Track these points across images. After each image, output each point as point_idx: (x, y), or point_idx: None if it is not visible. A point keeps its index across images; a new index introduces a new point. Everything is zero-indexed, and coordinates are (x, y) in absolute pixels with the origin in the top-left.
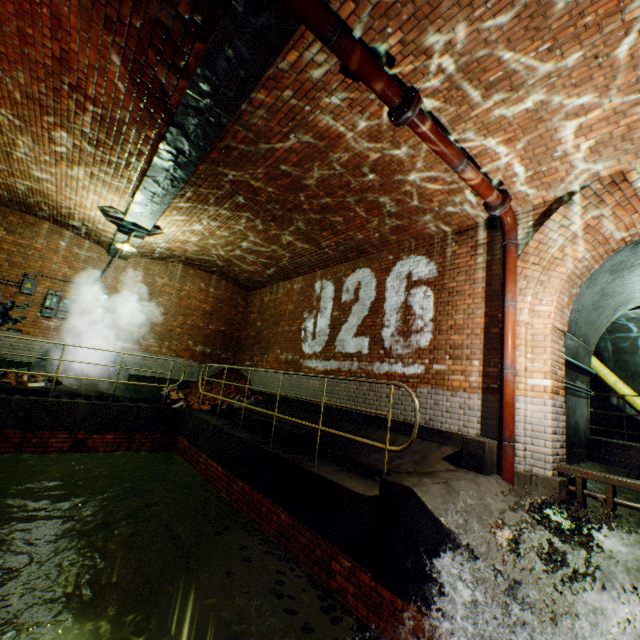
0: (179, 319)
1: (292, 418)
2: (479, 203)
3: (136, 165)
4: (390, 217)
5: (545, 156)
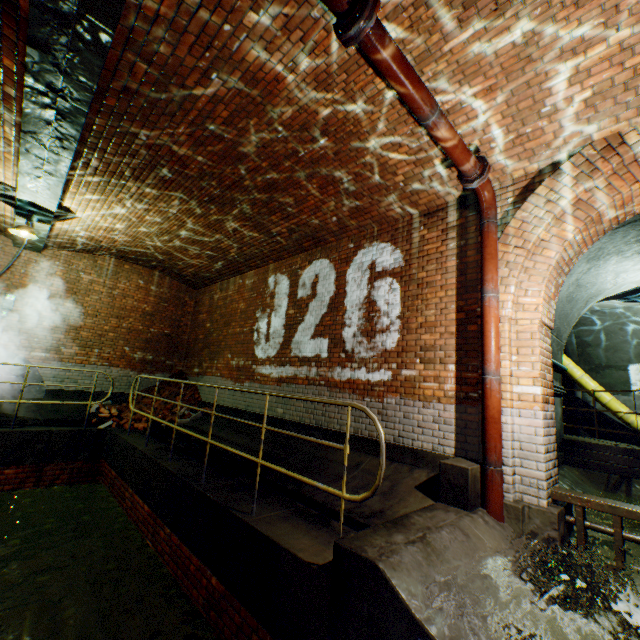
0: (112, 322)
1: (228, 447)
2: (451, 177)
3: (7, 116)
4: (349, 196)
5: (531, 112)
